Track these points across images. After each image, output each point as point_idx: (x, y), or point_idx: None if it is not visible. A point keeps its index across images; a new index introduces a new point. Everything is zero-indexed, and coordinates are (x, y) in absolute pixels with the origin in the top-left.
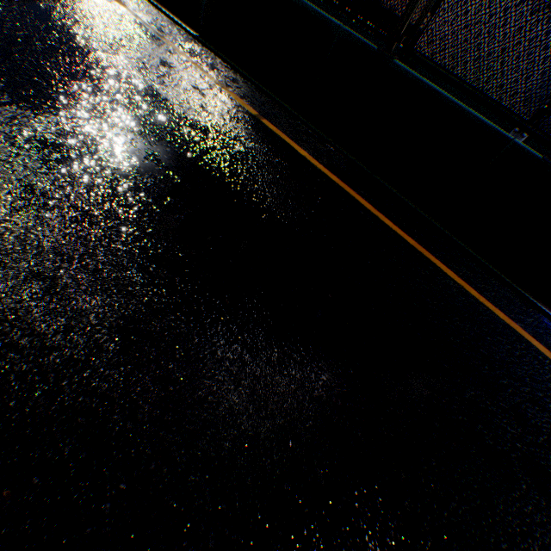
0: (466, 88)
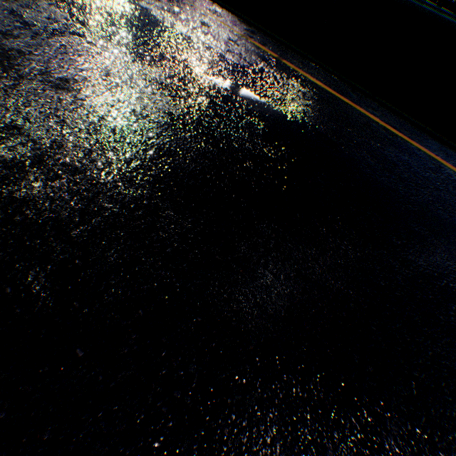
0: None
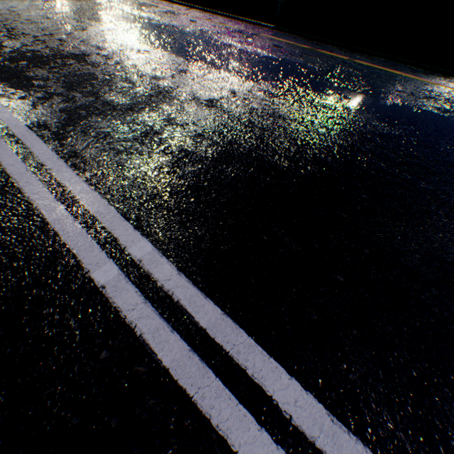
0: None
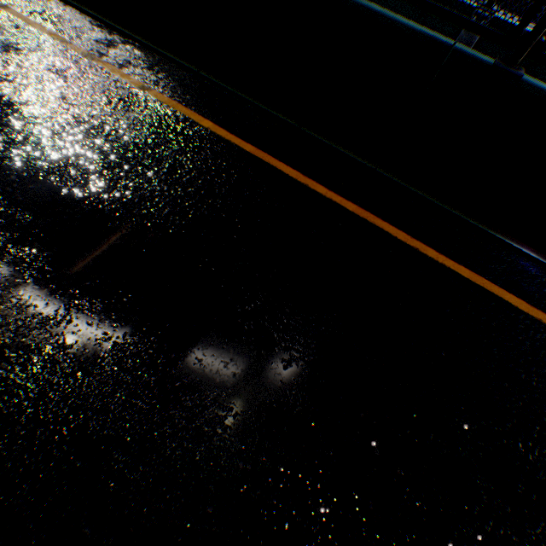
0: None
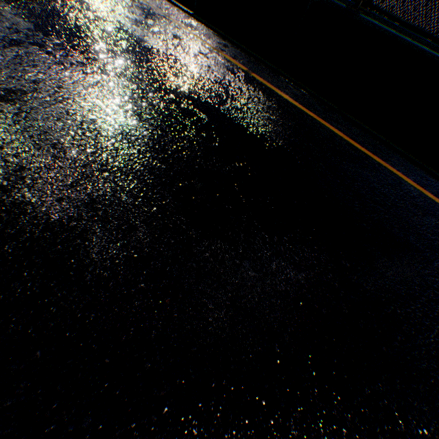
0: (422, 31)
